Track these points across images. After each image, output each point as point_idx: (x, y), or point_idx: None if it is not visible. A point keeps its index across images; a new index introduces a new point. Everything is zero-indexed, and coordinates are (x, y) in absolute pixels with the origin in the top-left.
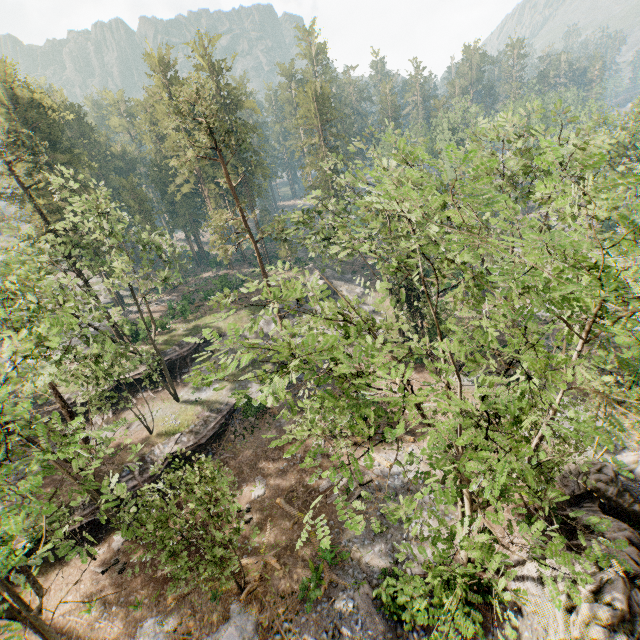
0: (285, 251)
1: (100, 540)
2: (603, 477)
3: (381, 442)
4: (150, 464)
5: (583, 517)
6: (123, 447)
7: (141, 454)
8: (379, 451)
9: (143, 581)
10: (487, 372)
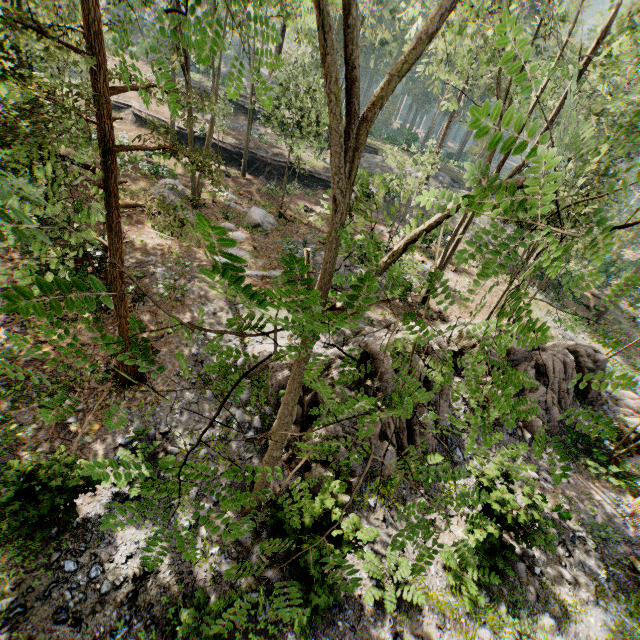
0: (479, 148)
1: (227, 166)
2: (590, 351)
3: (428, 256)
4: (279, 157)
5: (541, 345)
6: (271, 146)
7: (278, 153)
8: (422, 257)
9: (234, 184)
10: (564, 306)
